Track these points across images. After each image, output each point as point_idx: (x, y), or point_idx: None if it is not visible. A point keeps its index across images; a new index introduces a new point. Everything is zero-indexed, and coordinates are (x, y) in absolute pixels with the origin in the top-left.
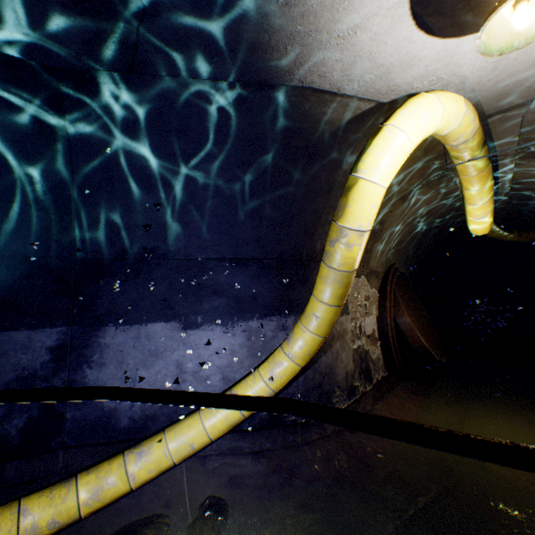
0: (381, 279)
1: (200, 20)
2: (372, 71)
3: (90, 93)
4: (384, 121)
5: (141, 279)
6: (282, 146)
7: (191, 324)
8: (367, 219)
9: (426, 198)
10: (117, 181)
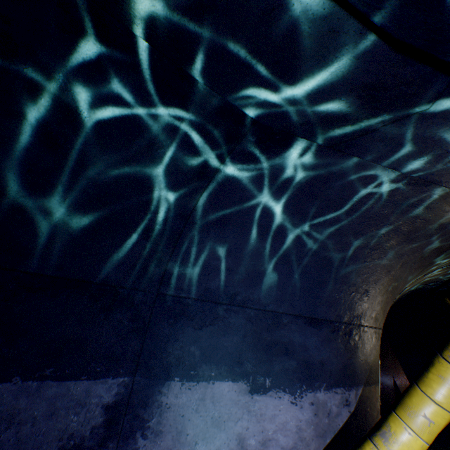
0: None
1: None
2: None
3: (265, 149)
4: None
5: (217, 326)
6: (392, 227)
7: (258, 387)
8: None
9: (435, 273)
10: (230, 224)
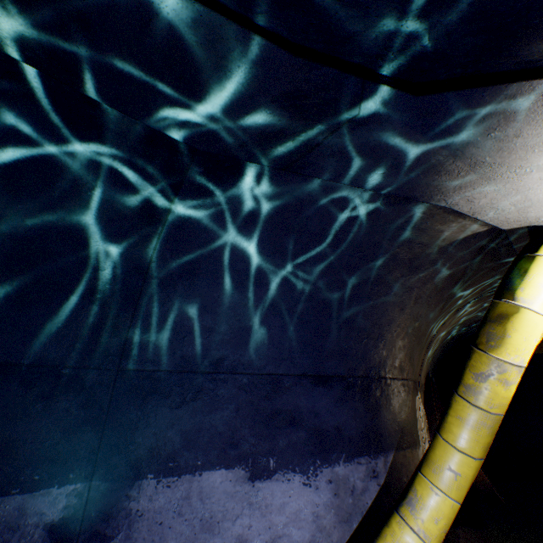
0: (423, 392)
1: (401, 136)
2: (516, 203)
3: (218, 180)
4: (533, 250)
5: (200, 401)
6: (390, 256)
7: (260, 471)
8: (528, 353)
9: (469, 310)
10: (201, 274)
